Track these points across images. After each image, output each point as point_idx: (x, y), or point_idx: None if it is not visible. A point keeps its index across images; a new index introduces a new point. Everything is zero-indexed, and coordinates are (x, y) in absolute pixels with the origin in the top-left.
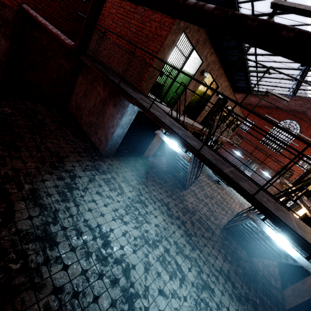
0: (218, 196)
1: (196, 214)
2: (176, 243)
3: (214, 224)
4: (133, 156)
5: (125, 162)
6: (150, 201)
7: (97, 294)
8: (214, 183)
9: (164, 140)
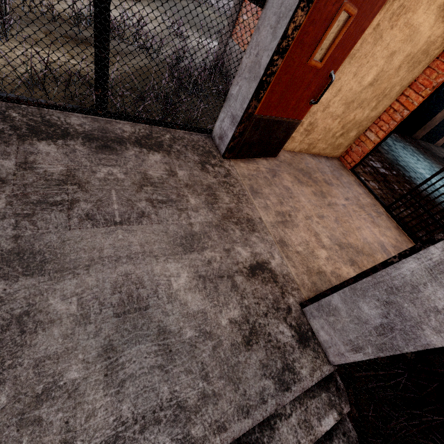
0: None
1: None
2: None
3: None
4: (405, 134)
5: (402, 138)
6: (443, 174)
7: None
8: None
9: None
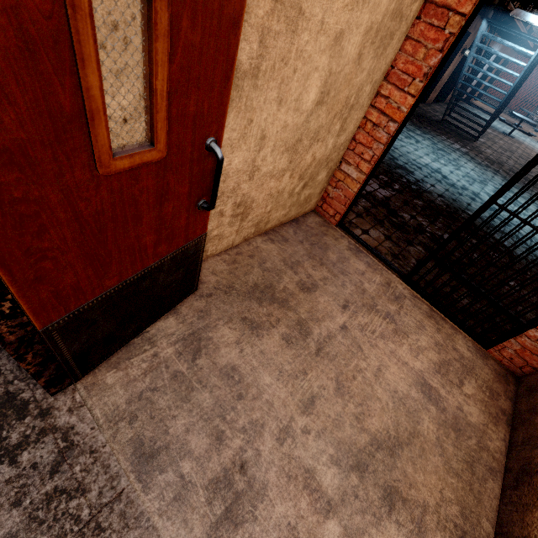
0: (518, 150)
1: (503, 165)
2: (501, 185)
3: (530, 176)
4: None
5: None
6: (449, 150)
7: (467, 203)
8: (503, 136)
9: (530, 21)
